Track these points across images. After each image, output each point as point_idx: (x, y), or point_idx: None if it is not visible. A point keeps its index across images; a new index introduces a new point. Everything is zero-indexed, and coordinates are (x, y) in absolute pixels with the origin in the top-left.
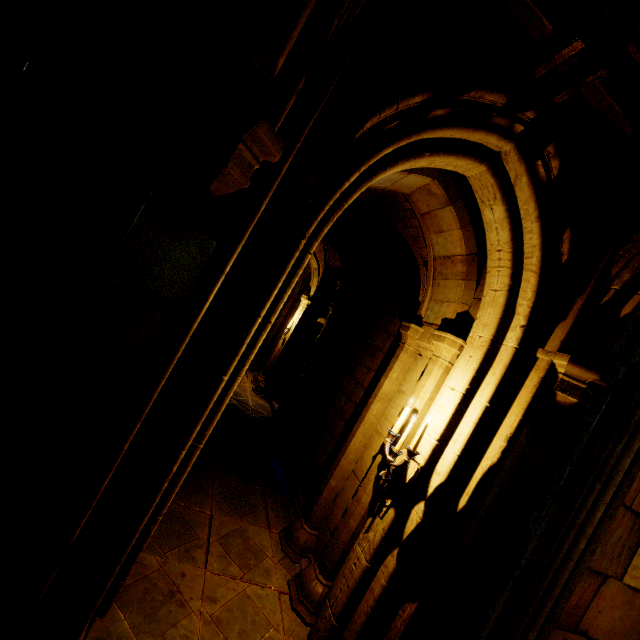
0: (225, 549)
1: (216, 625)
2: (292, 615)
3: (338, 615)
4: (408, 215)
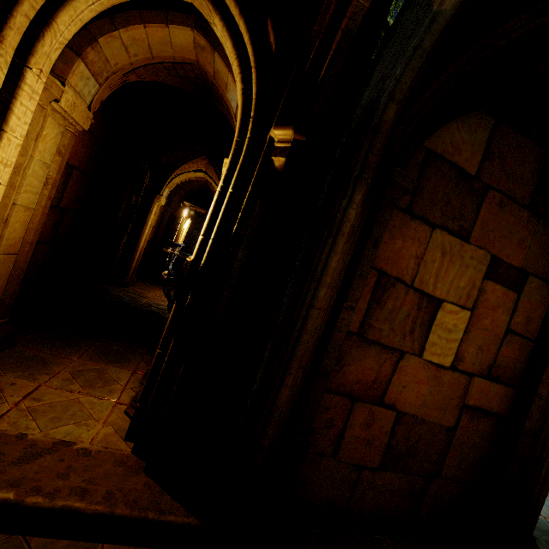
0: (74, 377)
1: (29, 412)
2: (122, 416)
3: (140, 397)
4: (215, 88)
